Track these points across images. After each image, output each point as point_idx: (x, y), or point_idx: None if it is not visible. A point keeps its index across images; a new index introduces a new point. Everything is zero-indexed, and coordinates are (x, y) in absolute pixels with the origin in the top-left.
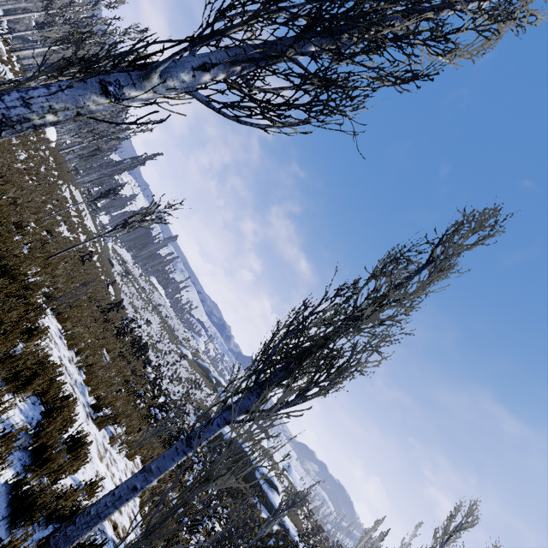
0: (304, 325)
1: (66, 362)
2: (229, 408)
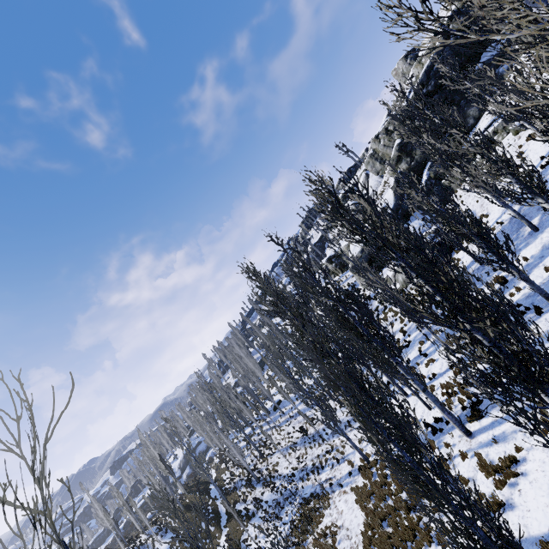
0: (330, 407)
1: (347, 543)
2: (342, 430)
